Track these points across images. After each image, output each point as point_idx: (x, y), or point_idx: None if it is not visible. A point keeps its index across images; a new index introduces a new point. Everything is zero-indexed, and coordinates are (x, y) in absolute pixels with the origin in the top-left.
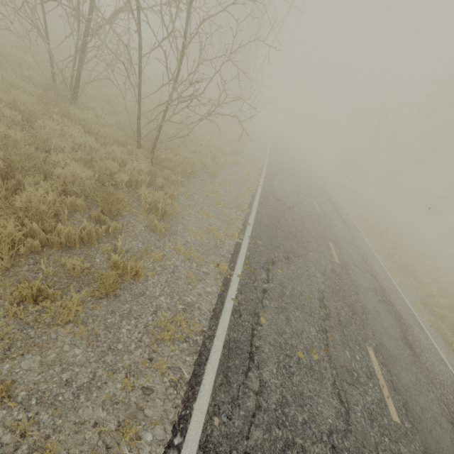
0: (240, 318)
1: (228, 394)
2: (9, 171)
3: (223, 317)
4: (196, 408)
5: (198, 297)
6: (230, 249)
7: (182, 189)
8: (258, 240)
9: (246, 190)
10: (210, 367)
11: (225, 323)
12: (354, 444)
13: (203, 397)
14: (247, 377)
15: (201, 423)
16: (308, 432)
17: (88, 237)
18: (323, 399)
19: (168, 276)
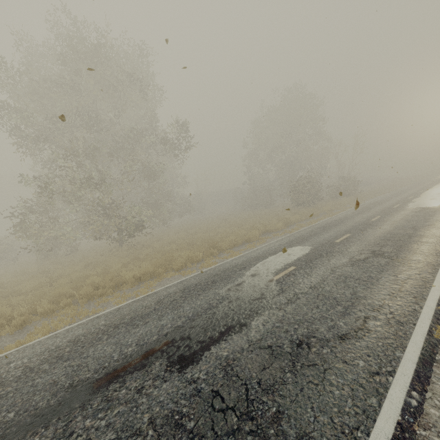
0: None
1: None
2: None
3: None
4: None
5: None
6: None
7: None
8: None
9: None
10: None
11: None
12: None
13: None
14: None
15: None
16: None
17: None
18: None
19: None
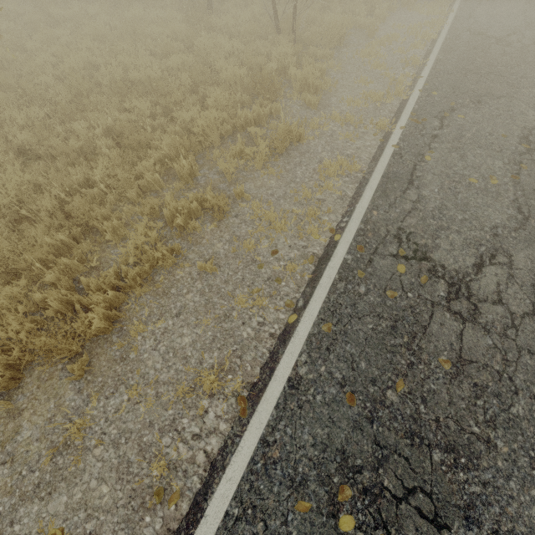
0: (400, 159)
1: (385, 201)
2: (195, 88)
3: (382, 159)
4: (358, 207)
5: (356, 150)
6: (393, 108)
7: (332, 62)
8: (433, 91)
9: (421, 39)
10: (369, 188)
11: (384, 163)
12: (525, 236)
13: (363, 202)
14: (404, 193)
15: (363, 213)
16: (467, 225)
17: (258, 120)
18: (494, 209)
19: (327, 139)
